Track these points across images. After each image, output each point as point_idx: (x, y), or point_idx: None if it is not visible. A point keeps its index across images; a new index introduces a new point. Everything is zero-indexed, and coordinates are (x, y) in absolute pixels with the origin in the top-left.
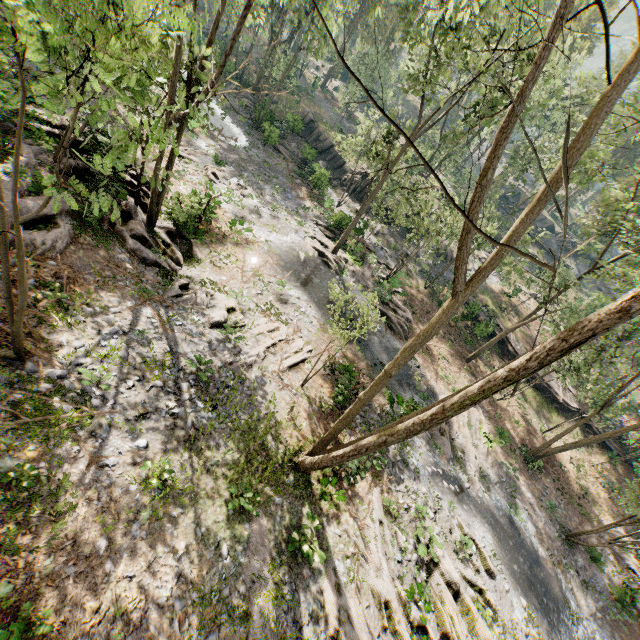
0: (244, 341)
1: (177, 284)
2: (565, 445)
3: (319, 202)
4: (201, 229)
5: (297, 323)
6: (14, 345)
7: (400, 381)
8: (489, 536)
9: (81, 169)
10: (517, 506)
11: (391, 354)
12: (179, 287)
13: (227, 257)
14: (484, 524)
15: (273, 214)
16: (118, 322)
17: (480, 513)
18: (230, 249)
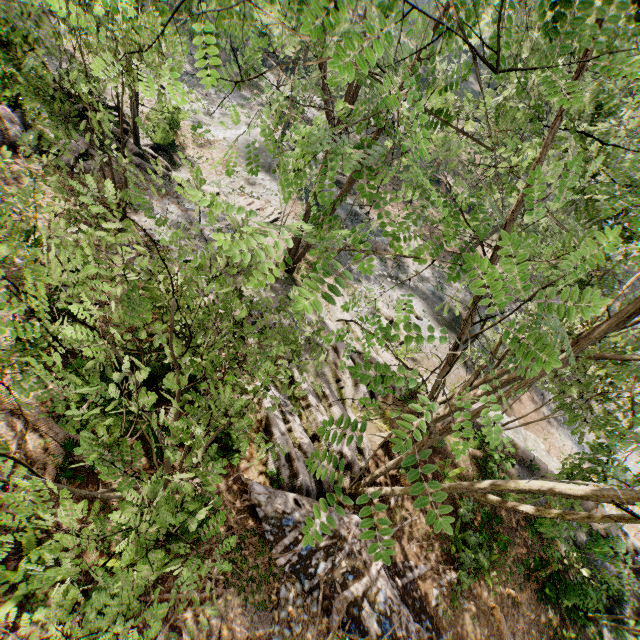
0: (233, 213)
1: (175, 183)
2: (477, 242)
3: (259, 89)
4: (172, 140)
5: (266, 198)
6: (121, 219)
7: (353, 225)
8: (420, 303)
9: (79, 112)
10: (441, 286)
11: (344, 208)
12: (177, 185)
13: (199, 158)
14: (417, 298)
15: (222, 112)
16: (155, 209)
17: (415, 293)
18: (199, 152)
